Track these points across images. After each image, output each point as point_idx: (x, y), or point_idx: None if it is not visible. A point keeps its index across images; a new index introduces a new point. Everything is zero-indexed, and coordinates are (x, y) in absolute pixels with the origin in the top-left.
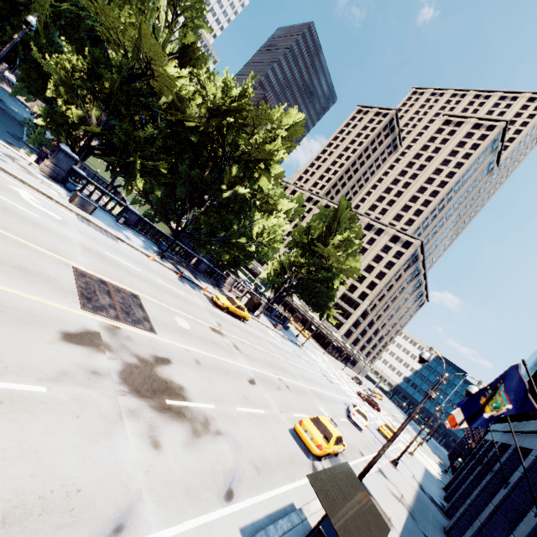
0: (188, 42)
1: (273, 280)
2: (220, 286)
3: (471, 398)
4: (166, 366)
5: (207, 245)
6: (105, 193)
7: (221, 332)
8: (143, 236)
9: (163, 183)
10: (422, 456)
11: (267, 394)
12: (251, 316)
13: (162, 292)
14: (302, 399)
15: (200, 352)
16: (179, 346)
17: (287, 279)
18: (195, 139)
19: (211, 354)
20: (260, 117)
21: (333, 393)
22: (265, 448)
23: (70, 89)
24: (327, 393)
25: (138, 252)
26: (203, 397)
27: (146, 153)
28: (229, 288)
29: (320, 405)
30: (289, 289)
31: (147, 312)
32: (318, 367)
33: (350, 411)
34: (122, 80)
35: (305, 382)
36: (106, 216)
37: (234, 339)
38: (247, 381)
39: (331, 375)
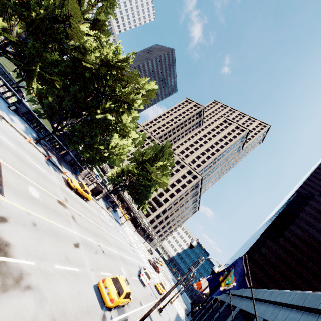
0: (100, 18)
1: (115, 178)
2: (77, 174)
3: (215, 276)
4: (0, 223)
5: (76, 144)
6: (5, 84)
7: (65, 205)
8: (28, 124)
9: (56, 95)
10: (177, 304)
11: (85, 256)
12: (93, 198)
13: (25, 166)
14: (111, 262)
15: (40, 217)
16: (22, 209)
17: (124, 180)
18: (87, 75)
19: (49, 220)
20: (133, 78)
21: (133, 259)
22: (68, 301)
23: (1, 5)
24: (130, 259)
25: (18, 133)
26: (26, 254)
27: (49, 70)
28: (83, 176)
29: (122, 267)
30: (123, 187)
31: (2, 177)
32: (129, 239)
33: (141, 272)
34: (44, 16)
35: (117, 249)
36: (0, 101)
37: (74, 212)
38: (73, 244)
39: (136, 246)
